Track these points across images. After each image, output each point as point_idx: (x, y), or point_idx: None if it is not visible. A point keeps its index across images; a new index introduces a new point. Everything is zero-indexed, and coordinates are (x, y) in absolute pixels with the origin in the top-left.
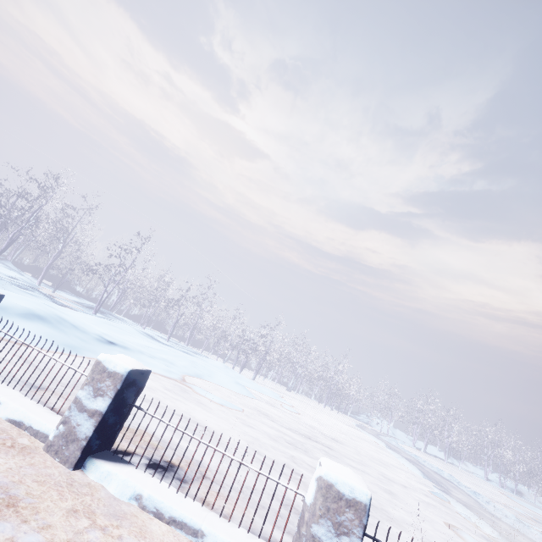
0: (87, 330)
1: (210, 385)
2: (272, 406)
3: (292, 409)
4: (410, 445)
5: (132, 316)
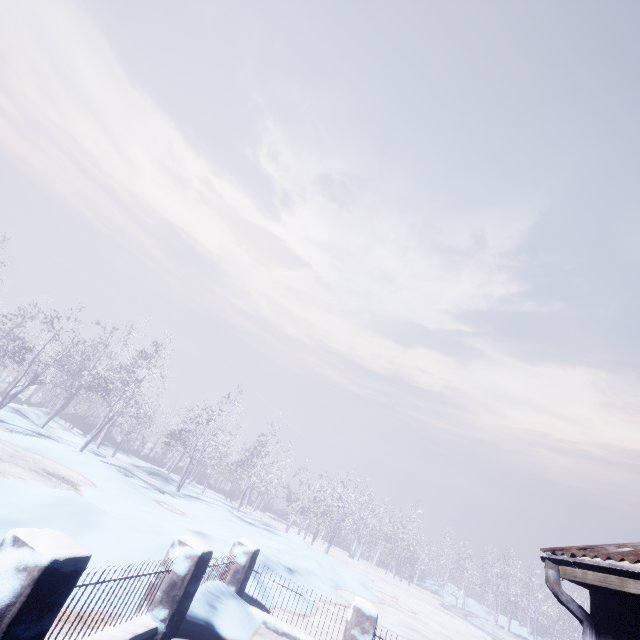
0: (273, 560)
1: (350, 596)
2: (392, 607)
3: (407, 607)
4: (492, 624)
5: (164, 463)
